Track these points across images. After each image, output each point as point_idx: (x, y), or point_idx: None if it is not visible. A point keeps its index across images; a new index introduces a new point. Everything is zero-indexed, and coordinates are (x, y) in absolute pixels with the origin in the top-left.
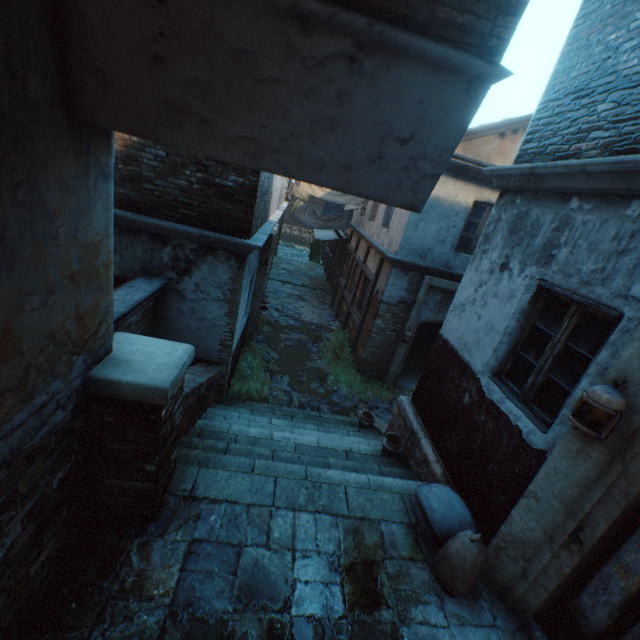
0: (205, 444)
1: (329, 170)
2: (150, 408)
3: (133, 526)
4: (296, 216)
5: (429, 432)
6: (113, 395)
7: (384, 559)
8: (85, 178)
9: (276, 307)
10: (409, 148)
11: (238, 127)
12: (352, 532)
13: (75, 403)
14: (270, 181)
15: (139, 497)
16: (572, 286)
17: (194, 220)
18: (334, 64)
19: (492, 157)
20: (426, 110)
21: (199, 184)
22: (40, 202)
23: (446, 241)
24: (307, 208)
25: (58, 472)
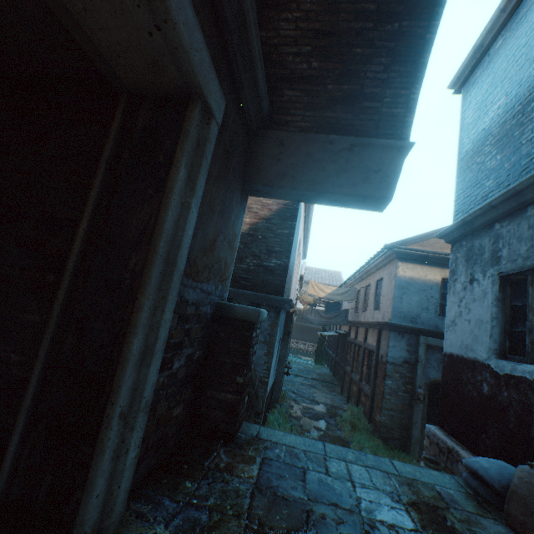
0: None
1: (345, 187)
2: (247, 327)
3: (218, 441)
4: (305, 316)
5: (465, 444)
6: (230, 314)
7: (447, 507)
8: (240, 205)
9: (292, 390)
10: (379, 174)
11: (306, 176)
12: (406, 484)
13: (212, 312)
14: (291, 274)
15: (227, 411)
16: (519, 264)
17: (249, 287)
18: (343, 152)
19: (443, 249)
20: (383, 160)
21: (254, 266)
22: (232, 202)
23: (429, 308)
24: (312, 309)
25: (198, 349)
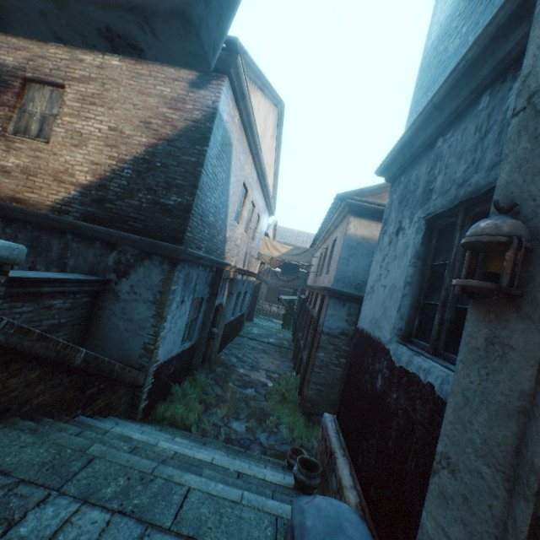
0: (54, 426)
1: None
2: None
3: None
4: (261, 277)
5: (349, 449)
6: None
7: None
8: None
9: (236, 354)
10: None
11: None
12: None
13: None
14: (220, 223)
15: None
16: (451, 196)
17: (139, 230)
18: None
19: None
20: None
21: (148, 203)
22: None
23: None
24: (270, 271)
25: None
